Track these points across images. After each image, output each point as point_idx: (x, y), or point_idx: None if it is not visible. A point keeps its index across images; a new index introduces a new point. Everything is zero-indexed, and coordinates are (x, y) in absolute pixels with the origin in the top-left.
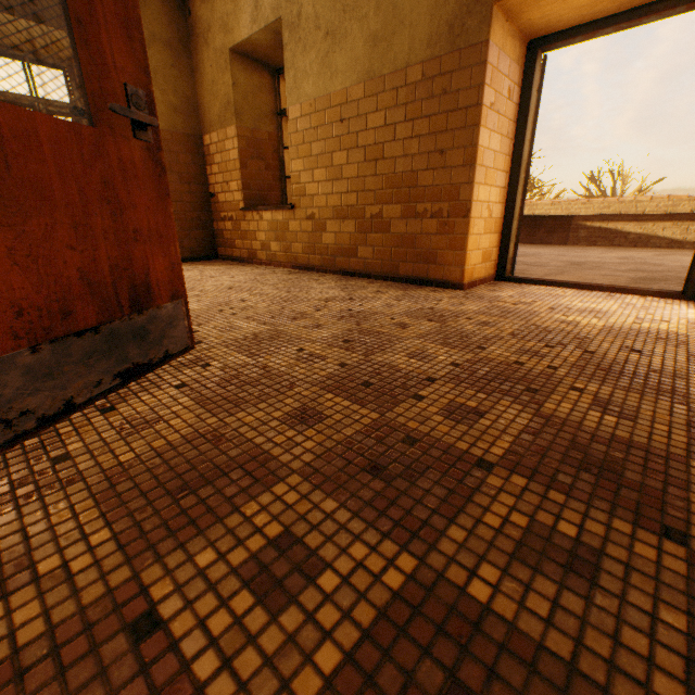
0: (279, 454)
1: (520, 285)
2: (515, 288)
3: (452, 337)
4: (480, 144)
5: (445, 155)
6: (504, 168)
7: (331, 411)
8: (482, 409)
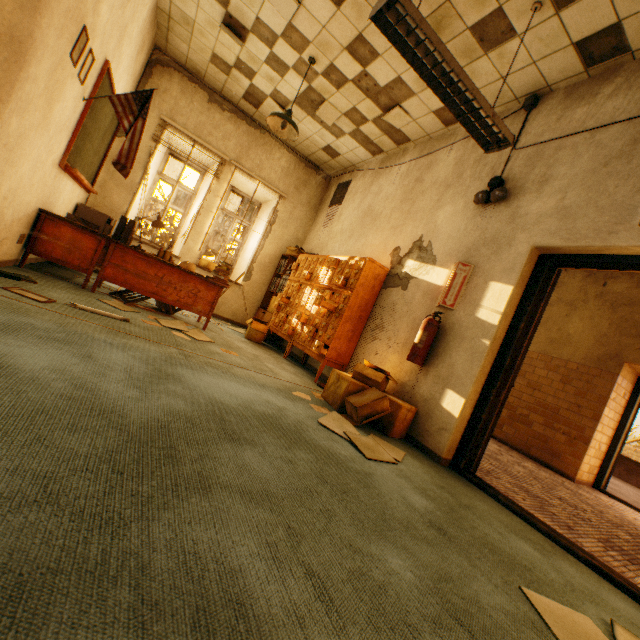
0: (549, 501)
1: (610, 497)
2: (607, 497)
3: (583, 501)
4: (603, 413)
5: (580, 408)
6: (612, 427)
7: (554, 499)
8: (611, 527)
